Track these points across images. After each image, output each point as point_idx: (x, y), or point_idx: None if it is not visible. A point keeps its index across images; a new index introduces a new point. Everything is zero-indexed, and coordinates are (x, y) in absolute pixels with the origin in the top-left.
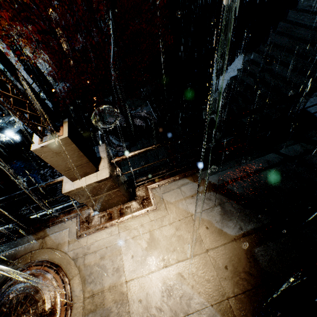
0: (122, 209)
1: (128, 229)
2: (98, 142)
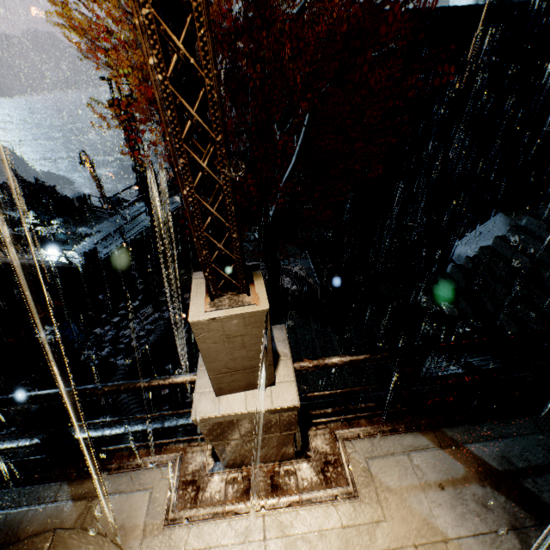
0: (277, 474)
1: (288, 534)
2: None
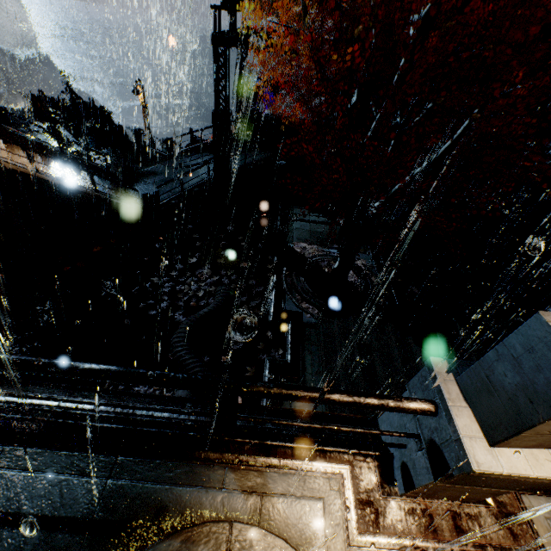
0: (458, 515)
1: None
2: (270, 276)
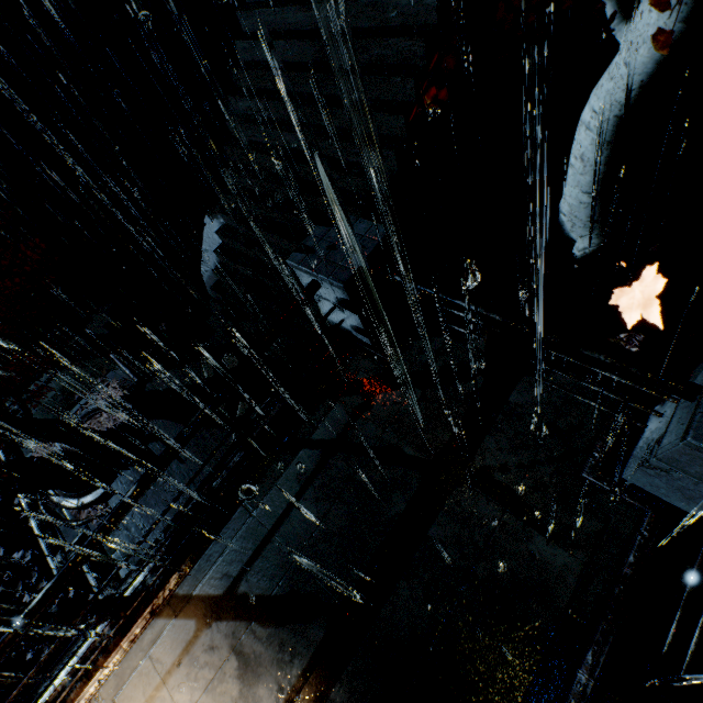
0: None
1: None
2: (31, 524)
